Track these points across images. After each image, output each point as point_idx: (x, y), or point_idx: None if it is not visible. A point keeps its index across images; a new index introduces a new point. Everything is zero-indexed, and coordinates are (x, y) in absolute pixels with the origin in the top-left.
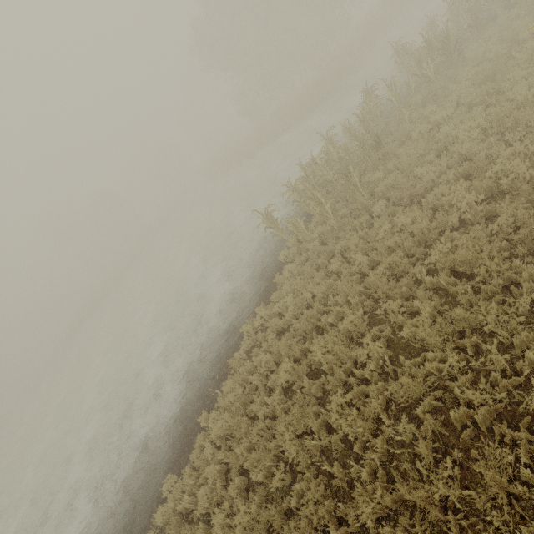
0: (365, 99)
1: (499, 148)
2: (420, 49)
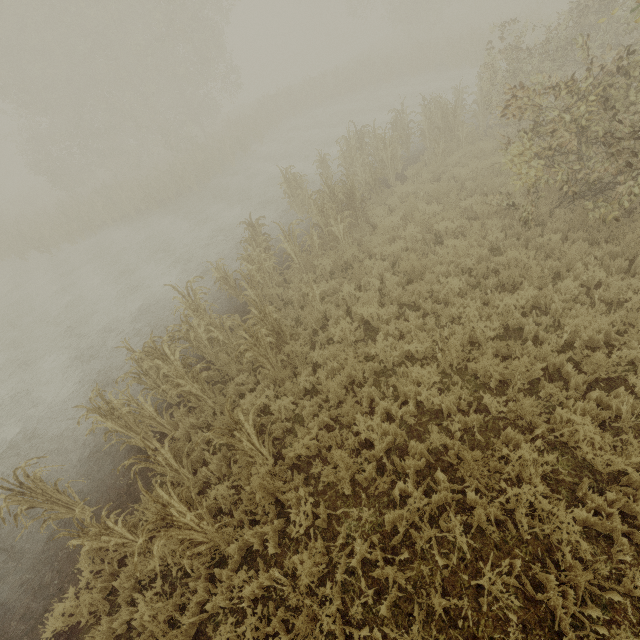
0: (251, 240)
1: (478, 416)
2: (323, 195)
